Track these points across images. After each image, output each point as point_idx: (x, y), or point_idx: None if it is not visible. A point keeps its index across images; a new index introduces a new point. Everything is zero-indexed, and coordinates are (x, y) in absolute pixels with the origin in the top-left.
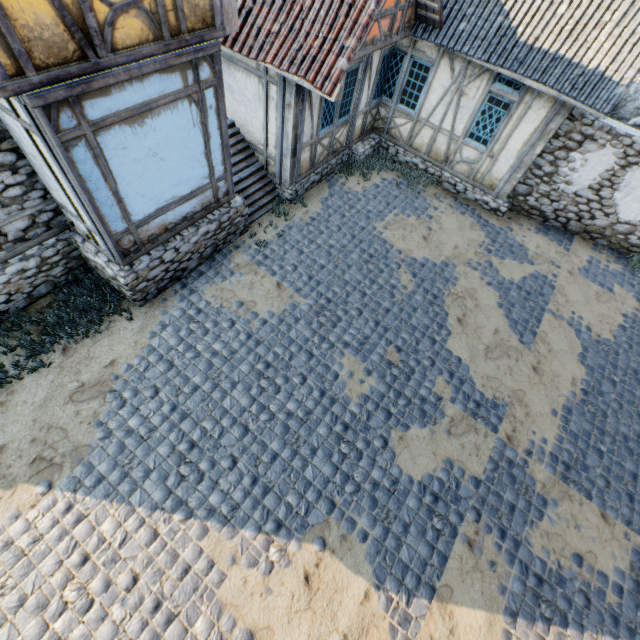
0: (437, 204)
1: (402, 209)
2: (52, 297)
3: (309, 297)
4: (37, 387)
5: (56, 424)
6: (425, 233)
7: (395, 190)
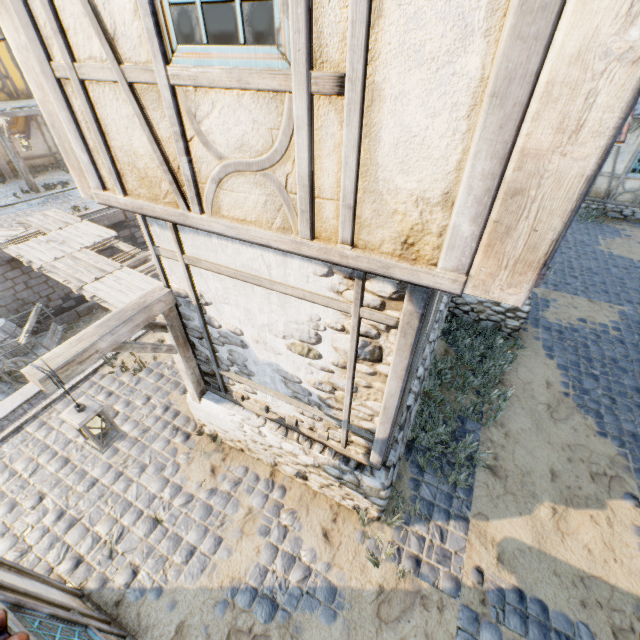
0: (620, 227)
1: (602, 235)
2: (441, 345)
3: (624, 304)
4: (516, 415)
5: (569, 442)
6: (639, 246)
7: (580, 224)
